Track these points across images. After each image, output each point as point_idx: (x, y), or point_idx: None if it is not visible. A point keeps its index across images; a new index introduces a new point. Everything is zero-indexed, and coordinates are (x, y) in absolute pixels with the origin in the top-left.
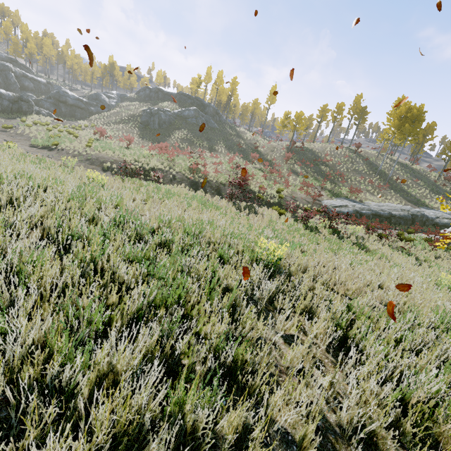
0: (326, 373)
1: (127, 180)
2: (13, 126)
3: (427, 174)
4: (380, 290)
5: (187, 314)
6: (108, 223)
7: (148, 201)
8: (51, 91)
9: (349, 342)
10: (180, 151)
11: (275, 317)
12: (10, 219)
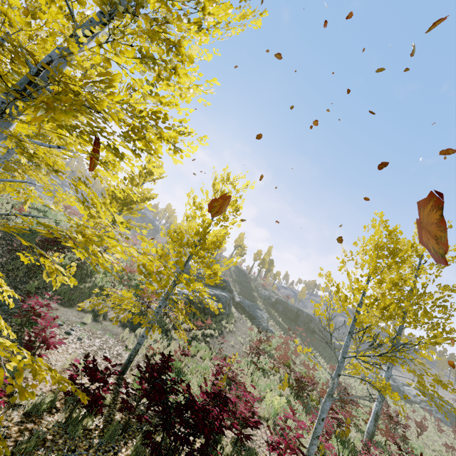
0: None
1: None
2: None
3: (254, 280)
4: None
5: None
6: None
7: None
8: None
9: None
10: None
11: None
12: None
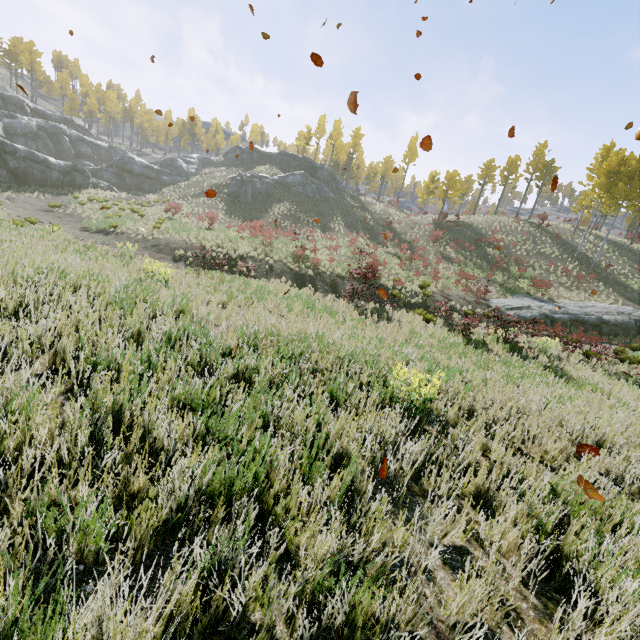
0: (527, 636)
1: (204, 274)
2: (61, 204)
3: None
4: (603, 453)
5: (266, 511)
6: (158, 341)
7: (229, 303)
8: (113, 157)
9: (563, 565)
10: (280, 232)
11: (425, 508)
12: (7, 338)
